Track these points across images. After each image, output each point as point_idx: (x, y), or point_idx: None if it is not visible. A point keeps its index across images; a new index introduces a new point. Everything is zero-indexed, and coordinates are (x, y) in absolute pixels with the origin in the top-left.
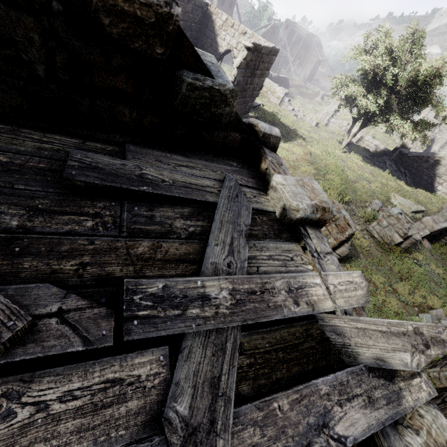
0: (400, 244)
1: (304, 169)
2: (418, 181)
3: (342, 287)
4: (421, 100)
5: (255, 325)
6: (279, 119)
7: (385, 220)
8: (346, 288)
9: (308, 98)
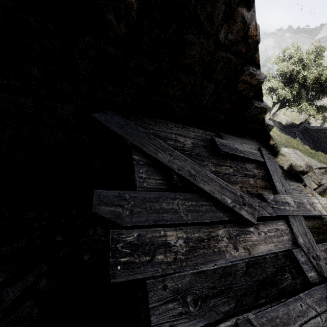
0: (315, 189)
1: None
2: (318, 146)
3: (326, 205)
4: (322, 92)
5: (303, 217)
6: None
7: None
8: None
9: None
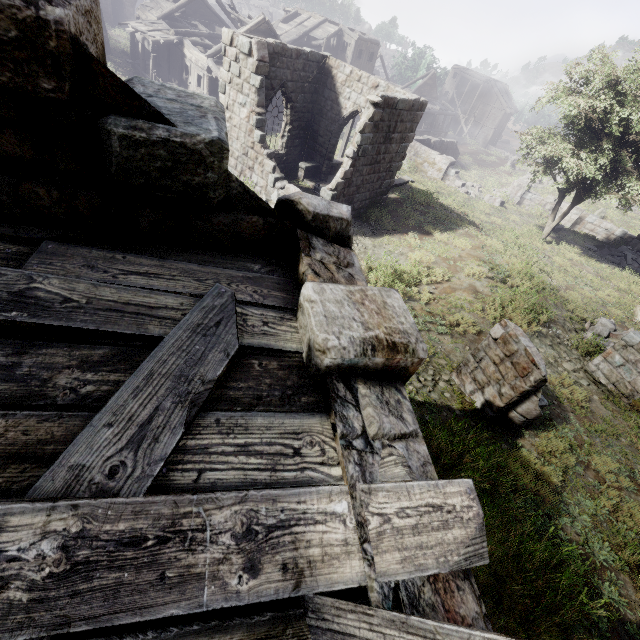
0: None
1: (470, 271)
2: None
3: (407, 521)
4: None
5: (118, 627)
6: (438, 199)
7: (619, 353)
8: (416, 524)
9: (490, 167)
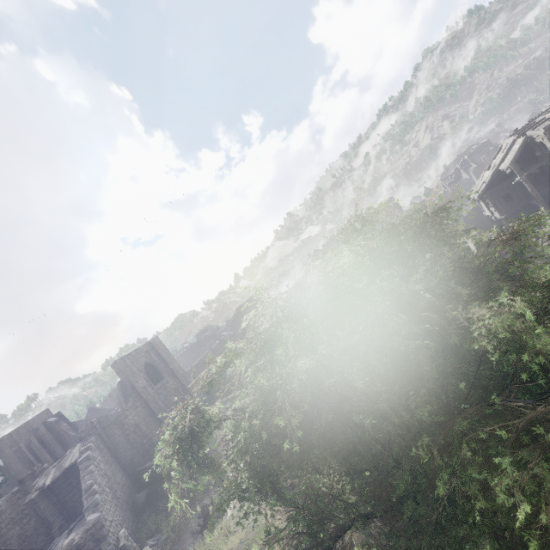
0: None
1: None
2: None
3: None
4: None
5: None
6: None
7: None
8: None
9: None
